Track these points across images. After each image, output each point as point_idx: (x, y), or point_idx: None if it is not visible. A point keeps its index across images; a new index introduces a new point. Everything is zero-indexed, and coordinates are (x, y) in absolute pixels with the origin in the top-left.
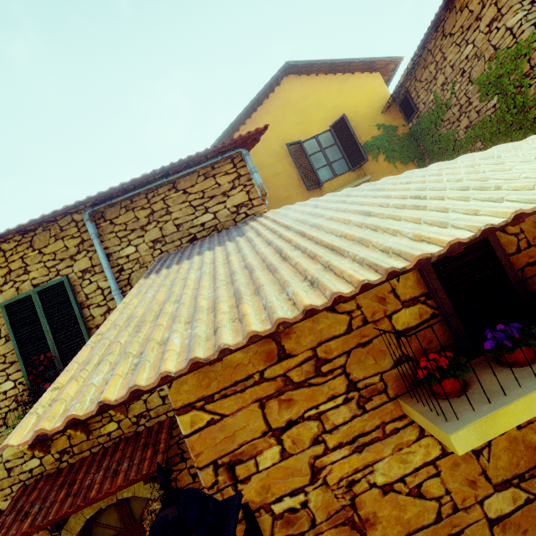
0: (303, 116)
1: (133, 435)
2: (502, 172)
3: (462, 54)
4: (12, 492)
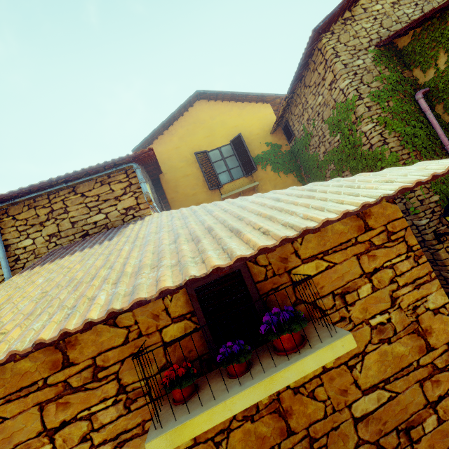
0: (210, 132)
1: None
2: (262, 217)
3: (317, 101)
4: None
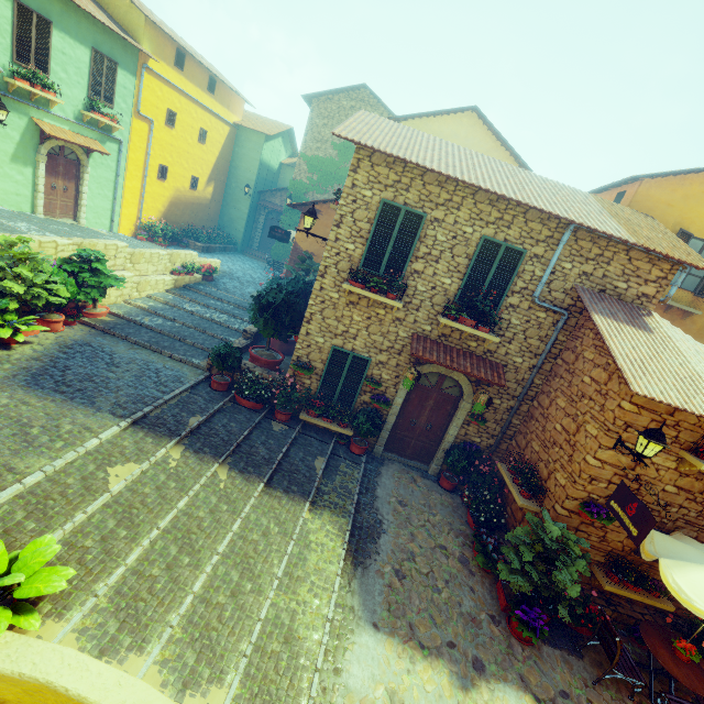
0: None
1: (480, 357)
2: None
3: None
4: (409, 332)
